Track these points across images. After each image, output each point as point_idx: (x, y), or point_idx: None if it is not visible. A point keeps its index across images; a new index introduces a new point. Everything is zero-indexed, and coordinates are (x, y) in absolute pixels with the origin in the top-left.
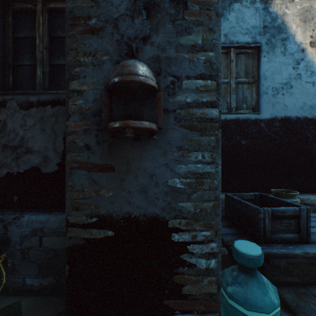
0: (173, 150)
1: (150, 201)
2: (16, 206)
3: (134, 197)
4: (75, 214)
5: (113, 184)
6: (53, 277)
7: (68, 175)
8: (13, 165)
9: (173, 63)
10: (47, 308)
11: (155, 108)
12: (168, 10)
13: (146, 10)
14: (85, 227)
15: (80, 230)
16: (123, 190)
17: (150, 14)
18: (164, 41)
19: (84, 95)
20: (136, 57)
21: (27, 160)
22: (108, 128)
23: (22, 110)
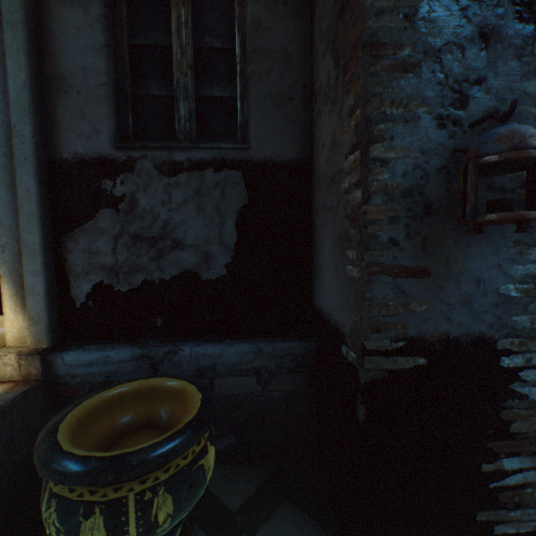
0: (508, 245)
1: (474, 316)
2: (157, 334)
3: (453, 312)
4: (375, 337)
5: (427, 295)
6: (232, 437)
7: (366, 283)
8: (152, 269)
9: (514, 121)
10: (242, 479)
11: (535, 191)
12: (512, 40)
13: (481, 38)
14: (387, 355)
15: (381, 359)
16: (439, 302)
17: (486, 44)
18: (503, 88)
19: (389, 166)
20: (509, 118)
21: (176, 259)
22: (487, 220)
23: (163, 177)
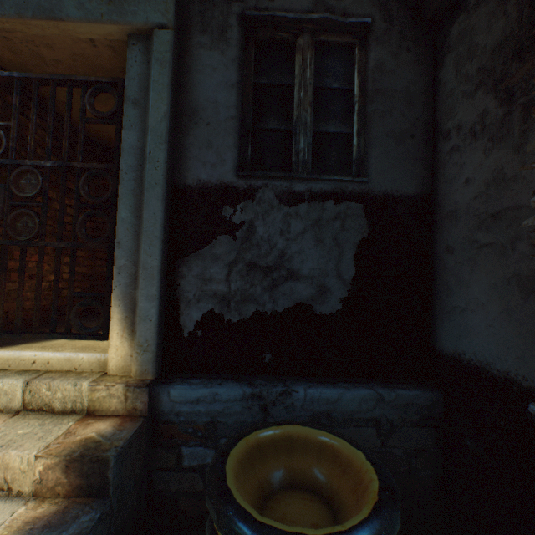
0: None
1: None
2: (263, 371)
3: None
4: None
5: None
6: None
7: None
8: (265, 299)
9: None
10: None
11: None
12: None
13: None
14: None
15: None
16: None
17: None
18: None
19: None
20: None
21: (290, 291)
22: None
23: (283, 206)
